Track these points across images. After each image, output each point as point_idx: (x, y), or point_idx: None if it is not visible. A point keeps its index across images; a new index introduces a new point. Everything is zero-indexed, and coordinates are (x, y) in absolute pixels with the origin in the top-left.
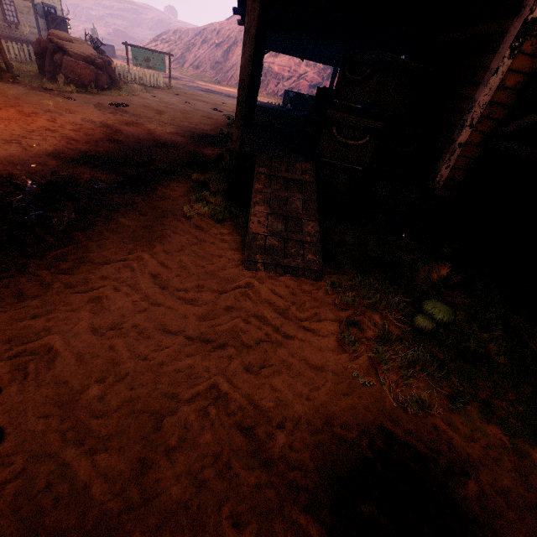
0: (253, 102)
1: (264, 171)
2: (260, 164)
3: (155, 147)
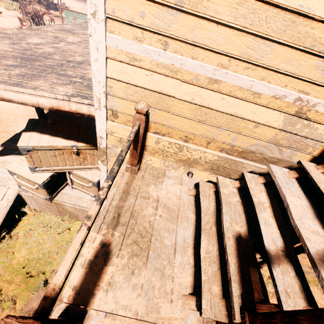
0: (39, 110)
1: None
2: None
3: None
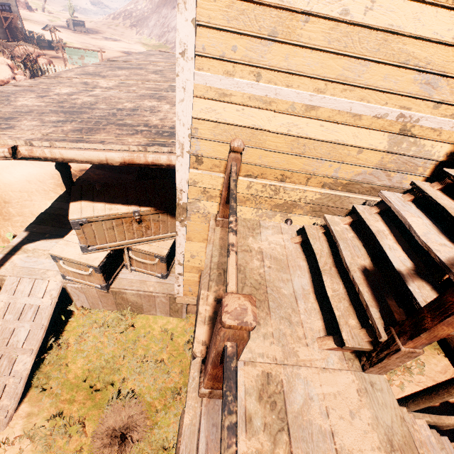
0: (67, 179)
1: (4, 299)
2: (5, 289)
3: (3, 208)
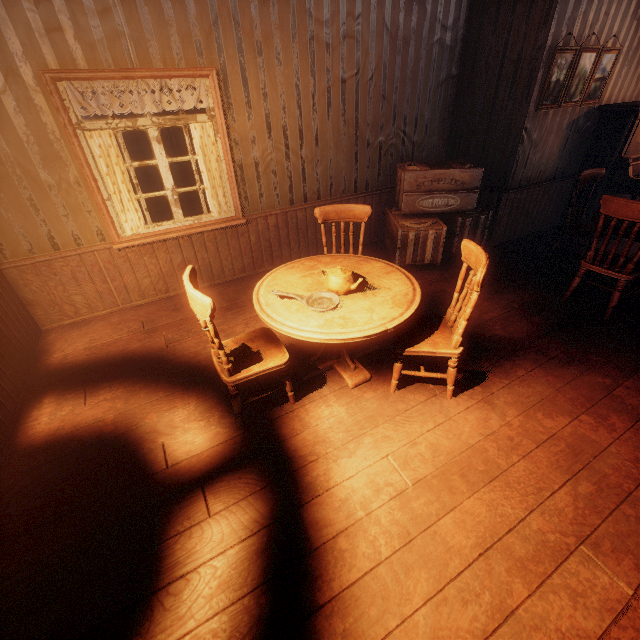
0: None
1: None
2: None
3: None
